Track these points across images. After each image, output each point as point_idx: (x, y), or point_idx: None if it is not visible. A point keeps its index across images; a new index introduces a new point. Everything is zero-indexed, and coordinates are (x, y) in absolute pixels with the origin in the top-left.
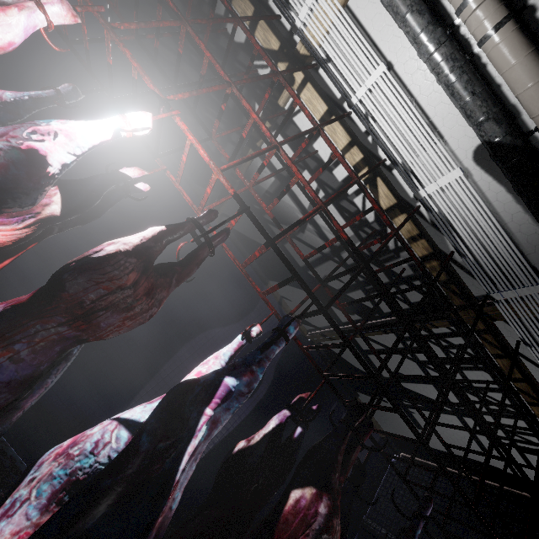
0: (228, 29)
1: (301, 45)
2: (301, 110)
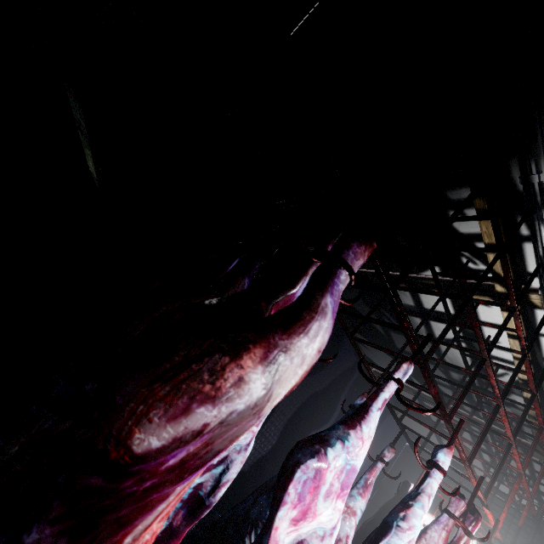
0: (449, 212)
1: (539, 299)
2: (489, 306)
